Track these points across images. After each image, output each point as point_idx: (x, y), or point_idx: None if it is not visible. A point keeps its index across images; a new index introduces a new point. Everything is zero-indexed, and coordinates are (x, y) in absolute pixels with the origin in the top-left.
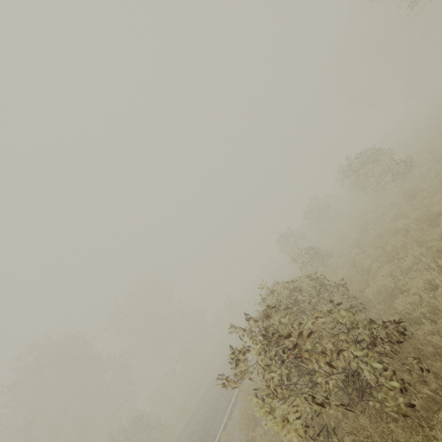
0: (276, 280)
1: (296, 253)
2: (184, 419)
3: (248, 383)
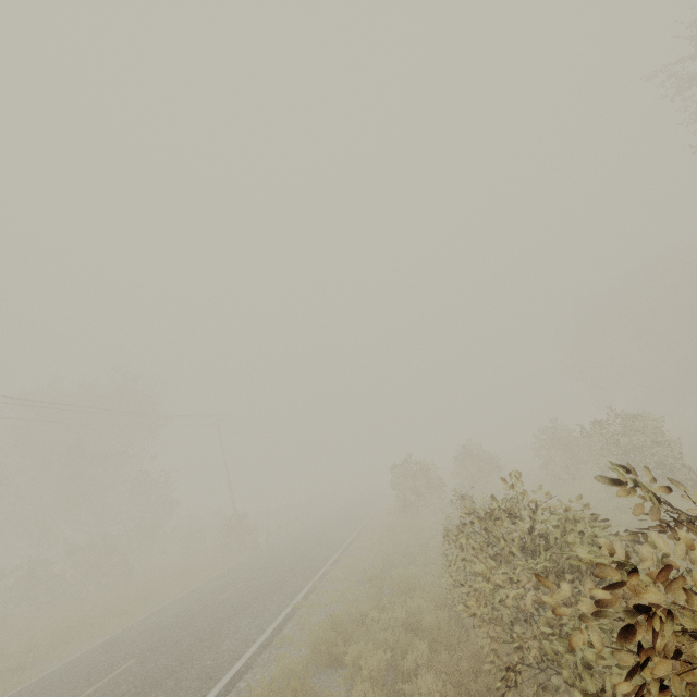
0: (503, 500)
1: (454, 495)
2: (5, 686)
3: (250, 694)
